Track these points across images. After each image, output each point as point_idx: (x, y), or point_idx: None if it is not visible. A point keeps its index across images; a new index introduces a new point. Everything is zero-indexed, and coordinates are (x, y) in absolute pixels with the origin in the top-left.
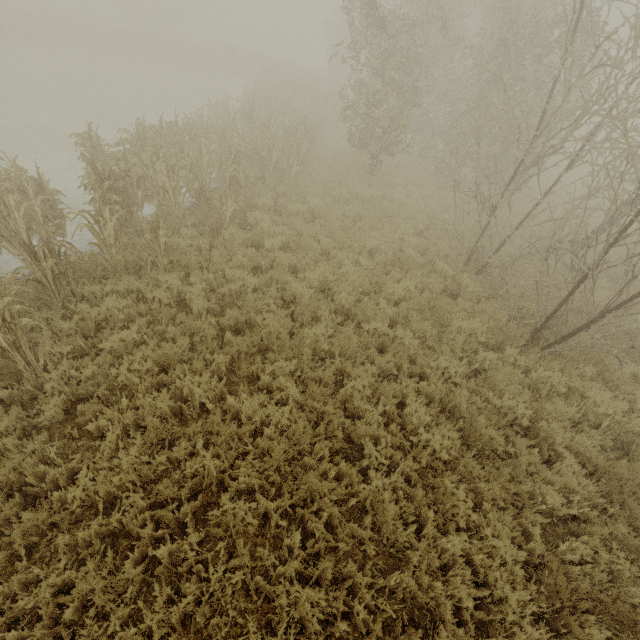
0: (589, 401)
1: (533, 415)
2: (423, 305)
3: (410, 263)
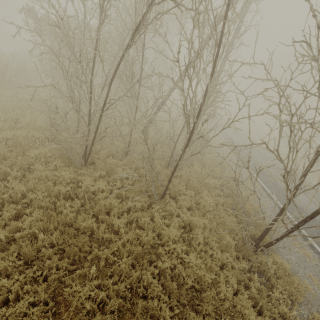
0: (80, 184)
1: (26, 190)
2: (18, 143)
3: (34, 127)
